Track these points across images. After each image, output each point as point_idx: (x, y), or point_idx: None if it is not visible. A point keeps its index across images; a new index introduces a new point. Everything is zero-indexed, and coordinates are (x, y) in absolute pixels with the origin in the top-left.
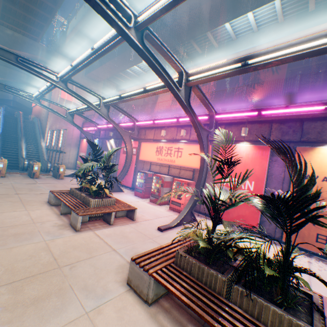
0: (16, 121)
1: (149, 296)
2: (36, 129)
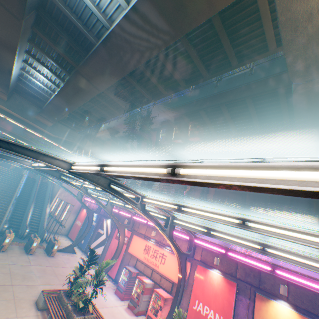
0: (34, 183)
1: None
2: (47, 191)
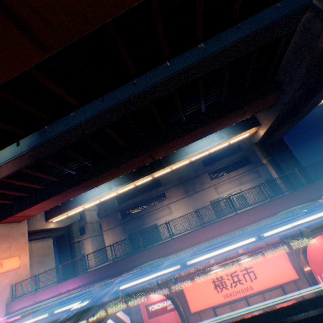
0: None
1: None
2: None
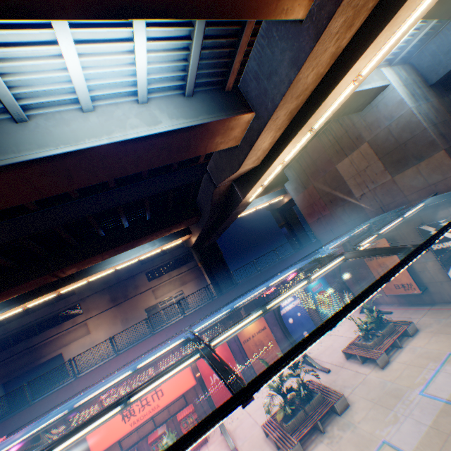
0: None
1: (302, 450)
2: None
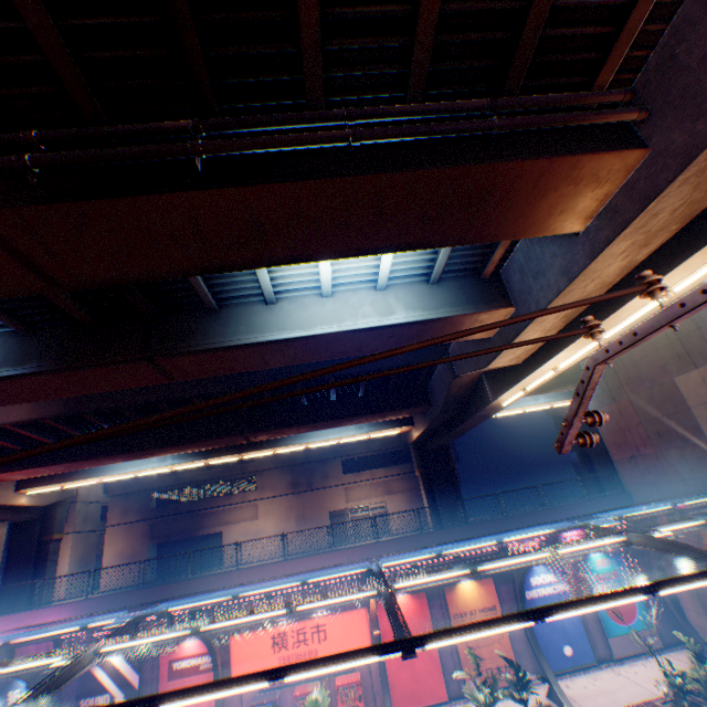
0: None
1: None
2: None
